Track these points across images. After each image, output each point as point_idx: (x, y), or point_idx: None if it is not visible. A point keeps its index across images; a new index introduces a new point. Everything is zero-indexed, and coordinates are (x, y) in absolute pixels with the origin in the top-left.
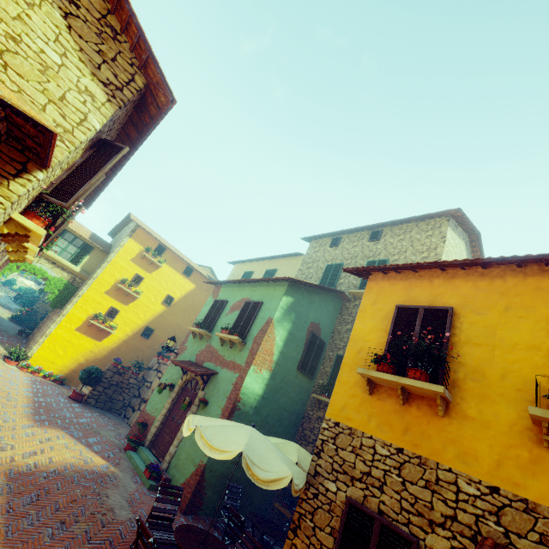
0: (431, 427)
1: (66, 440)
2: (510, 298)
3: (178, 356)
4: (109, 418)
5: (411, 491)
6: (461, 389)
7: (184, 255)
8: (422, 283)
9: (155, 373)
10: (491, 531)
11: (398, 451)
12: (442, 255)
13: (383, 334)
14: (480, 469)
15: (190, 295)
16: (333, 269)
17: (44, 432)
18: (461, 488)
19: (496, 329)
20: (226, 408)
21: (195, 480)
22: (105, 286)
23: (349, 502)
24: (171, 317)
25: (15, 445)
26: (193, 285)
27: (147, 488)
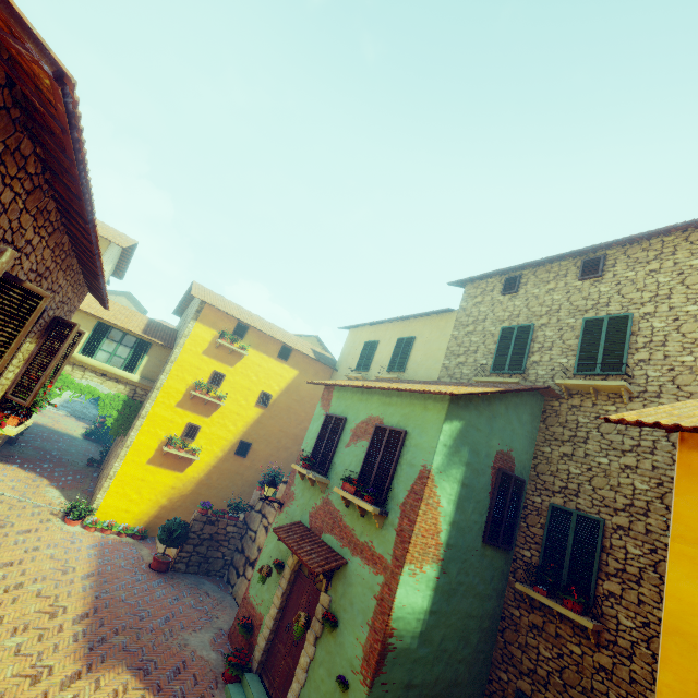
0: None
1: (128, 697)
2: None
3: (284, 508)
4: (205, 593)
5: None
6: None
7: (276, 327)
8: None
9: (259, 518)
10: None
11: None
12: None
13: None
14: None
15: (292, 386)
16: (515, 336)
17: (94, 689)
18: None
19: None
20: (369, 649)
21: None
22: (175, 397)
23: None
24: (271, 422)
25: None
26: (295, 371)
27: None
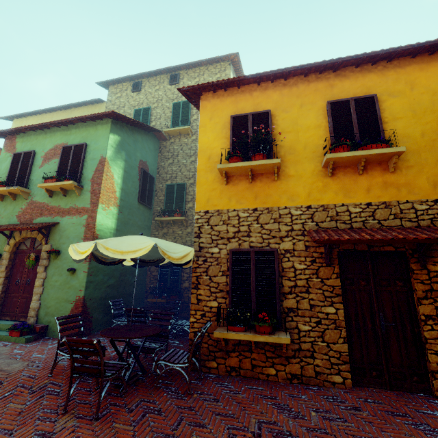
0: (271, 189)
1: None
2: (303, 99)
3: None
4: None
5: (267, 228)
6: (284, 161)
7: None
8: (245, 96)
9: None
10: (310, 226)
11: (254, 211)
12: None
13: (224, 140)
14: (301, 200)
15: None
16: (142, 114)
17: None
18: (293, 214)
19: (297, 120)
20: None
21: (78, 312)
22: None
23: (231, 251)
24: None
25: None
26: None
27: (23, 343)
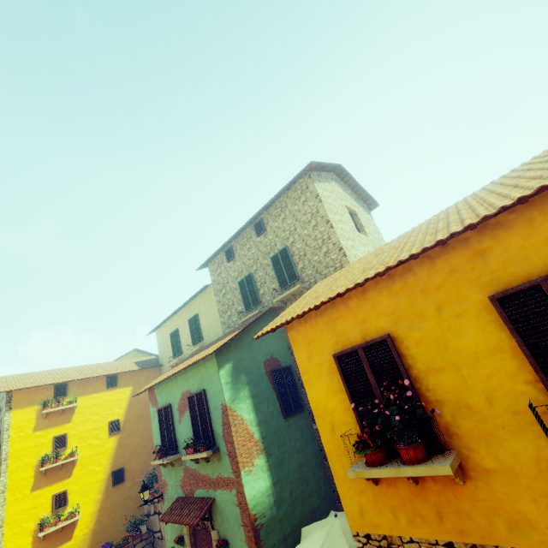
0: (462, 501)
1: None
2: (435, 295)
3: (164, 497)
4: None
5: None
6: (460, 435)
7: (94, 365)
8: (340, 312)
9: (157, 518)
10: None
11: (449, 547)
12: (327, 215)
13: (341, 395)
14: (543, 537)
15: (133, 400)
16: (246, 284)
17: None
18: None
19: (445, 342)
20: (248, 540)
21: None
22: (26, 485)
23: None
24: (131, 439)
25: None
26: (128, 388)
27: None
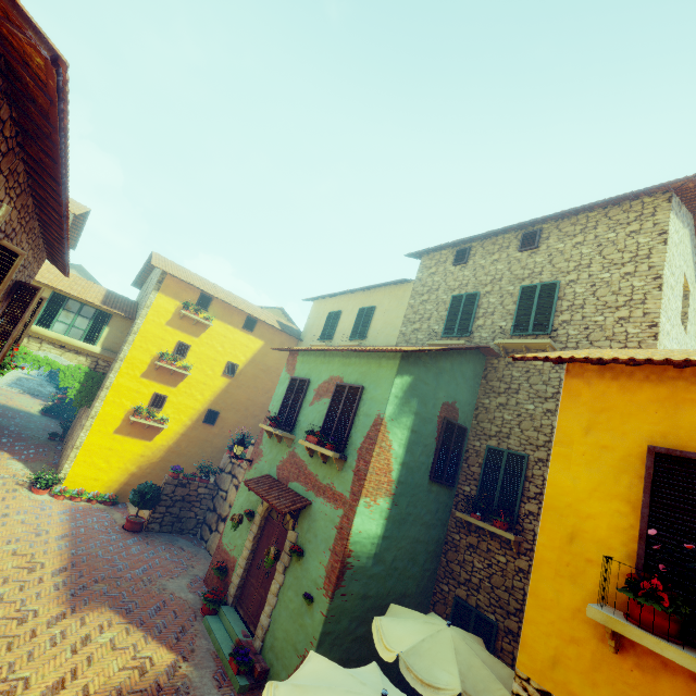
0: None
1: (113, 630)
2: None
3: (253, 465)
4: (180, 548)
5: None
6: None
7: (240, 299)
8: None
9: (229, 478)
10: None
11: None
12: (663, 267)
13: (622, 507)
14: None
15: (258, 356)
16: (463, 303)
17: (80, 625)
18: None
19: None
20: (331, 568)
21: None
22: (140, 368)
23: None
24: (238, 391)
25: (32, 676)
26: (260, 341)
27: (236, 692)
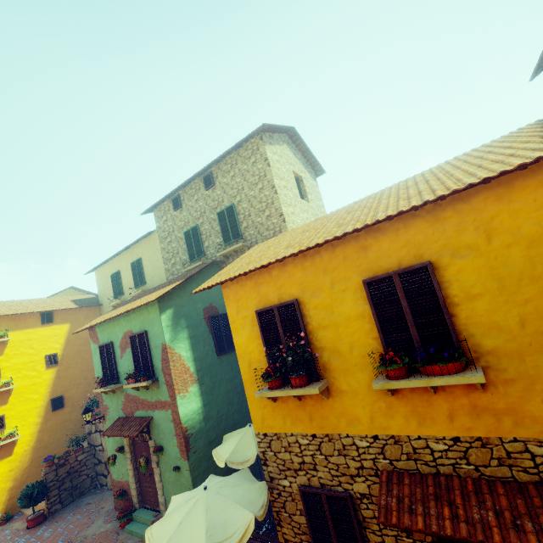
0: (325, 409)
1: None
2: (331, 274)
3: (106, 418)
4: (86, 504)
5: (332, 461)
6: (331, 370)
7: (25, 301)
8: (264, 278)
9: (98, 435)
10: (383, 465)
11: (313, 437)
12: (273, 180)
13: (259, 341)
14: (364, 427)
15: (71, 337)
16: (192, 236)
17: None
18: (358, 445)
19: (332, 308)
20: (180, 445)
21: None
22: None
23: (301, 491)
24: (70, 371)
25: None
26: (65, 325)
27: None
